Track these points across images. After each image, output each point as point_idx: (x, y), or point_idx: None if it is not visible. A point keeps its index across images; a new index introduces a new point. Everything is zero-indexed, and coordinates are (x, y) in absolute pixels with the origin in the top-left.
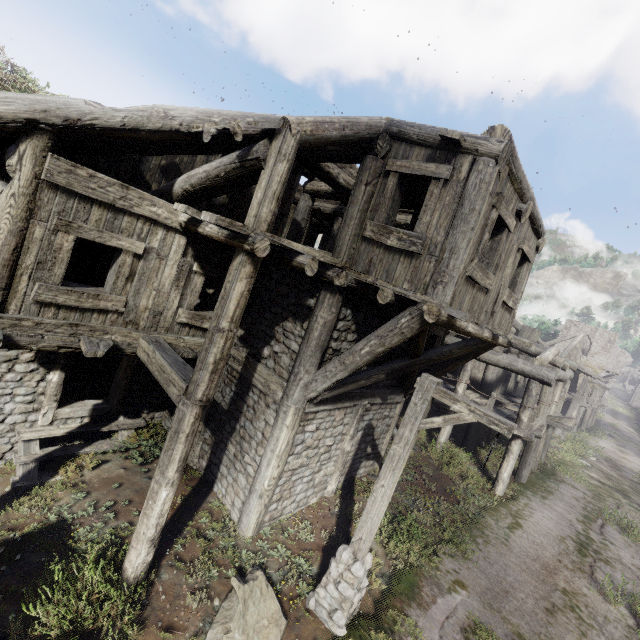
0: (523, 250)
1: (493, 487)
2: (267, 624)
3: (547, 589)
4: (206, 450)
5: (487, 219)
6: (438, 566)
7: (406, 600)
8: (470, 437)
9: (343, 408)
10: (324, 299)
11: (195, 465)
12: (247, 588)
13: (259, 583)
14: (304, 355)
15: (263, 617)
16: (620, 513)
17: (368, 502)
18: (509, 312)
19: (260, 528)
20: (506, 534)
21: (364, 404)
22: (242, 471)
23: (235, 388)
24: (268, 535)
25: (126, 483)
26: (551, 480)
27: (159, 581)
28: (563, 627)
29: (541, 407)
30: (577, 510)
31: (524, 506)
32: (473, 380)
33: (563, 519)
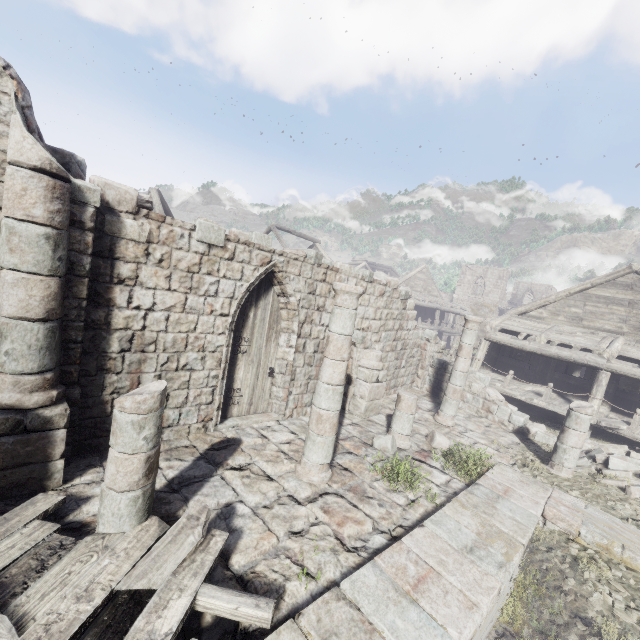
0: None
1: None
2: None
3: None
4: None
5: None
6: None
7: None
8: None
9: None
10: None
11: None
12: None
13: None
14: None
15: None
16: None
17: None
18: None
19: None
20: None
21: None
22: None
23: None
24: None
25: None
26: None
27: None
28: None
29: None
30: None
31: None
32: None
33: None
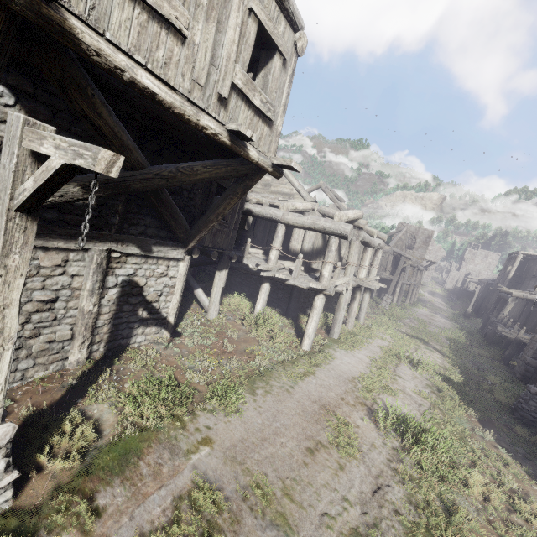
0: (257, 15)
1: (301, 344)
2: None
3: (317, 428)
4: None
5: None
6: (186, 425)
7: (104, 475)
8: (292, 305)
9: (57, 251)
10: None
11: None
12: None
13: None
14: None
15: None
16: (416, 354)
17: None
18: (267, 124)
19: None
20: (293, 381)
21: (100, 249)
22: None
23: None
24: None
25: None
26: (363, 335)
27: None
28: (319, 464)
29: (348, 267)
30: (378, 355)
31: (326, 356)
32: (293, 252)
33: (361, 363)
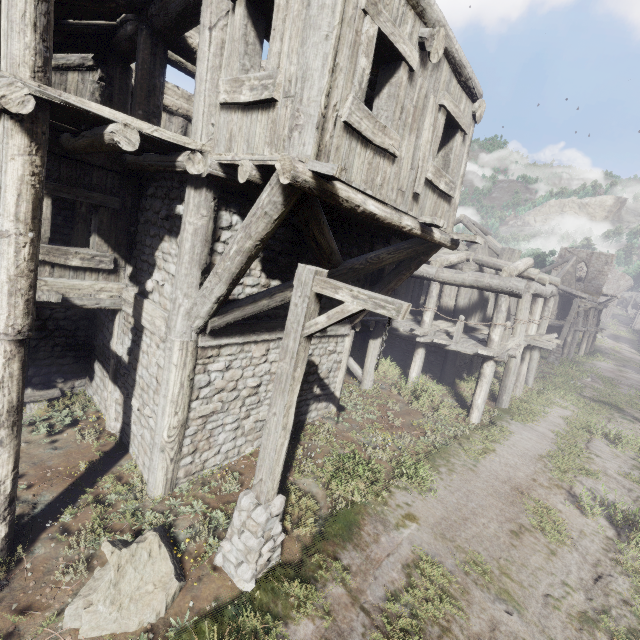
0: (446, 108)
1: (468, 416)
2: (152, 589)
3: (515, 510)
4: (119, 411)
5: (359, 34)
6: (387, 501)
7: (339, 542)
8: (447, 370)
9: (263, 342)
10: (189, 199)
11: (113, 429)
12: (125, 552)
13: (148, 545)
14: (178, 275)
15: (148, 582)
16: (611, 426)
17: (263, 436)
18: (447, 201)
19: (173, 485)
20: (475, 460)
21: None
22: (146, 426)
23: (131, 335)
24: (184, 492)
25: (24, 457)
26: (537, 403)
27: (30, 557)
28: (529, 548)
29: (518, 326)
30: (562, 428)
31: (501, 430)
32: (445, 309)
33: (544, 438)
